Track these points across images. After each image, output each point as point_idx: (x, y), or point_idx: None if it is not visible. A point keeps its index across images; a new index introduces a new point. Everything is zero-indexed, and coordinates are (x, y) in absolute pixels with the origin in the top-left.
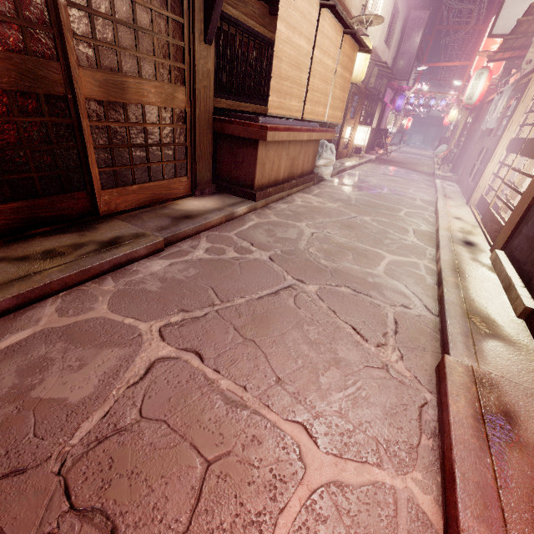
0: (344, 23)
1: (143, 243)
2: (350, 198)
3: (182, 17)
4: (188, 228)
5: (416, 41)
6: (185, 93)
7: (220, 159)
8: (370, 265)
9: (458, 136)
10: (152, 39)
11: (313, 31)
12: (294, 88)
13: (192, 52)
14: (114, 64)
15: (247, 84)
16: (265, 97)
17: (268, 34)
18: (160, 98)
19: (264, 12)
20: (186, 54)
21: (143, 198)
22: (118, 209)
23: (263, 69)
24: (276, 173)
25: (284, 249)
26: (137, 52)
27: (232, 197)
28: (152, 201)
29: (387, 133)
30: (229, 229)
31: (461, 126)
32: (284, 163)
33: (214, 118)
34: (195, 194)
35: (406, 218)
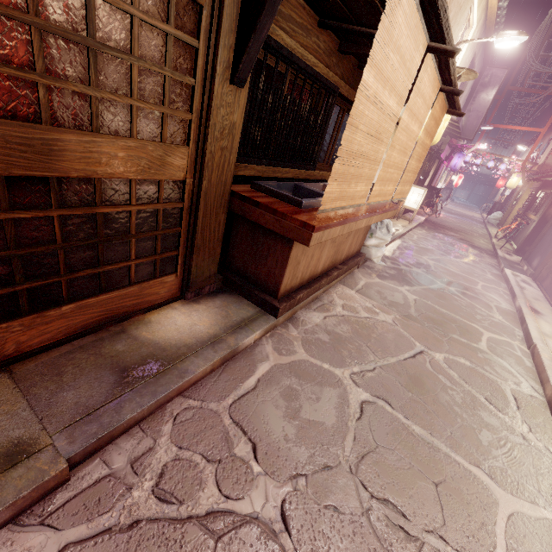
0: (446, 78)
1: (9, 492)
2: (408, 300)
3: (196, 38)
4: (138, 410)
5: (488, 100)
6: (187, 157)
7: (235, 243)
8: (477, 545)
9: (521, 208)
10: (129, 68)
11: (408, 85)
12: (366, 166)
13: (207, 94)
14: (31, 107)
15: (291, 142)
16: (314, 158)
17: (332, 78)
18: (136, 165)
19: (332, 48)
20: (196, 97)
21: (85, 319)
22: (22, 350)
23: (317, 123)
24: (313, 267)
25: (313, 468)
26: (90, 87)
27: (242, 303)
28: (102, 320)
29: (439, 193)
30: (222, 387)
31: (524, 196)
32: (327, 253)
33: (233, 192)
34: (186, 297)
35: (493, 357)
